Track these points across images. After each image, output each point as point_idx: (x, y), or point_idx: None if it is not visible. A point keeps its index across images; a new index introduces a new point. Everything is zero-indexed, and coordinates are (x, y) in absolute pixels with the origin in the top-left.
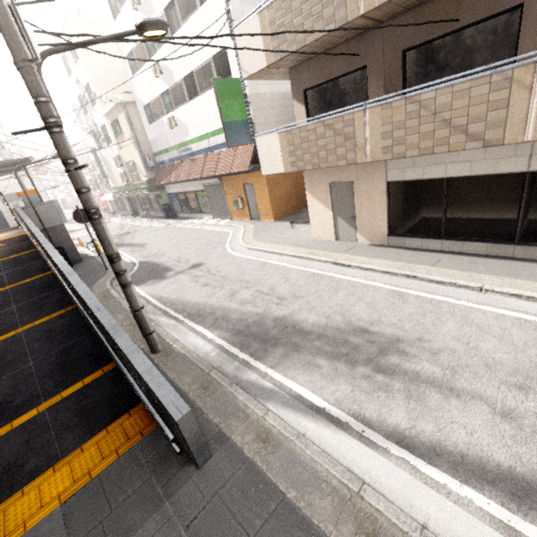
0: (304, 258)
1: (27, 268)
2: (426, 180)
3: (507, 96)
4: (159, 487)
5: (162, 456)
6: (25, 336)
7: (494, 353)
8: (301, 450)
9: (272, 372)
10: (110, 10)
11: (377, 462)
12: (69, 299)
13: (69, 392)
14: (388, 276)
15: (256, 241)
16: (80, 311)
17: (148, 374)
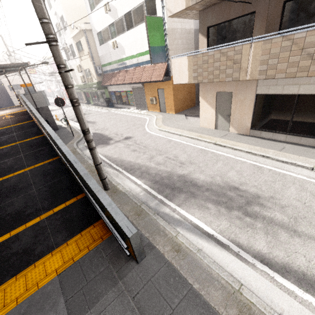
0: (195, 139)
1: (28, 132)
2: (283, 95)
3: None
4: (115, 272)
5: (115, 253)
6: (30, 173)
7: None
8: (201, 260)
9: (179, 208)
10: None
11: (248, 272)
12: (54, 153)
13: (57, 209)
14: (250, 155)
15: (164, 125)
16: (64, 162)
17: (109, 206)
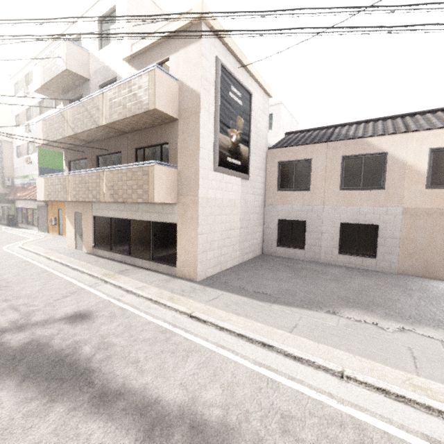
0: (38, 254)
1: None
2: (106, 218)
3: (99, 182)
4: None
5: None
6: None
7: (27, 291)
8: None
9: None
10: (14, 90)
11: None
12: None
13: None
14: (60, 265)
15: (32, 244)
16: None
17: None
